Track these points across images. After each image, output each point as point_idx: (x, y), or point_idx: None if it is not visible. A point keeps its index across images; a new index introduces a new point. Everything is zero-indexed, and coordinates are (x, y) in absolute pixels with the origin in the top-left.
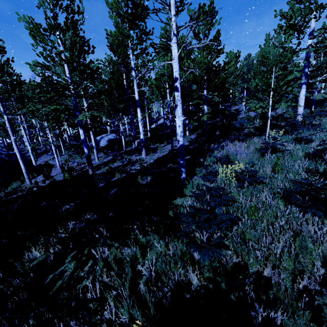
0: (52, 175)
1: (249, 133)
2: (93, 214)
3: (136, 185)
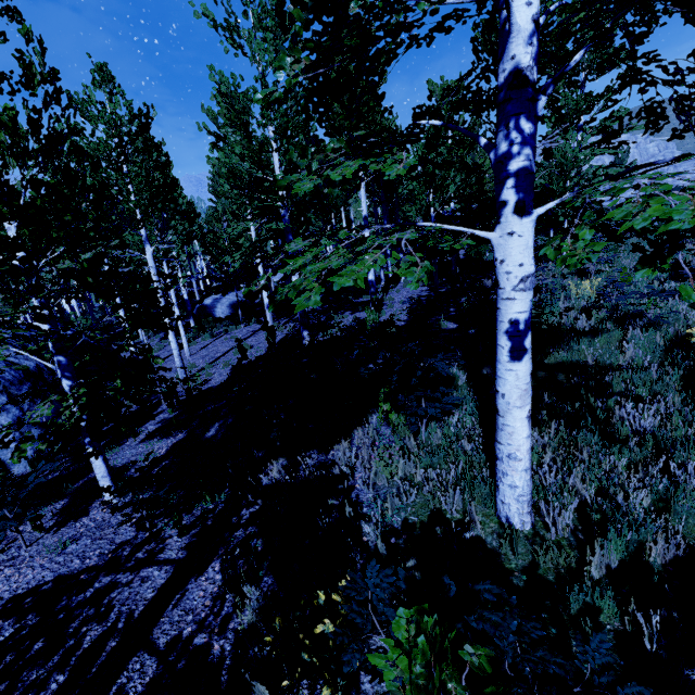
0: (201, 364)
1: None
2: (459, 352)
3: (446, 331)
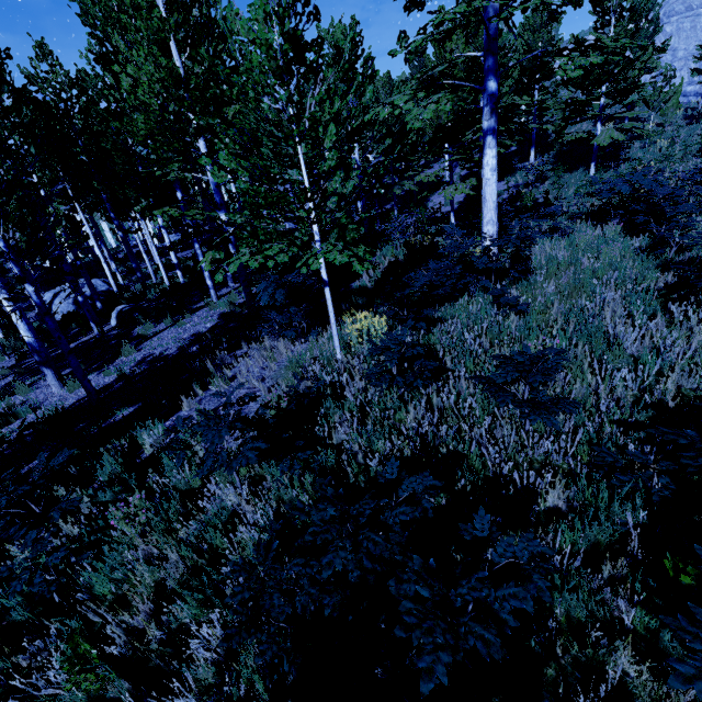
0: None
1: (359, 290)
2: None
3: None
